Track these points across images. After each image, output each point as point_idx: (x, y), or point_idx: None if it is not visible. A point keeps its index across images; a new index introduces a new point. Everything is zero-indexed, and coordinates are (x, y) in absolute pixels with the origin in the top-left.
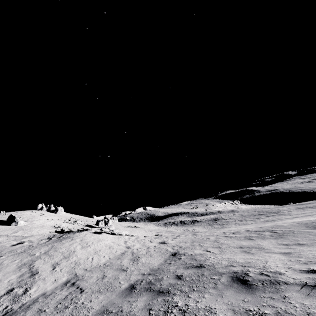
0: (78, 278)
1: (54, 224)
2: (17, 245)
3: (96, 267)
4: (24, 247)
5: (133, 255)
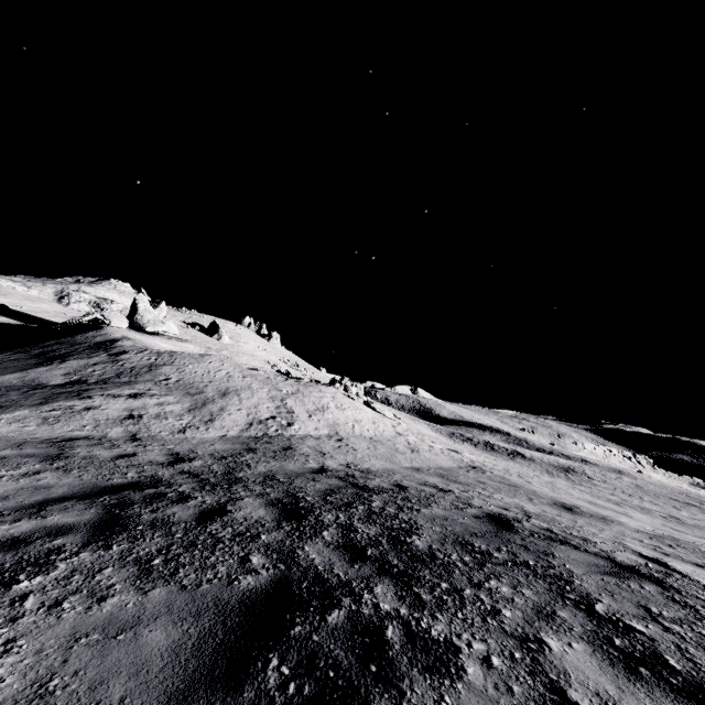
0: (342, 437)
1: (268, 359)
2: (253, 371)
3: (361, 437)
4: (263, 376)
5: (409, 444)
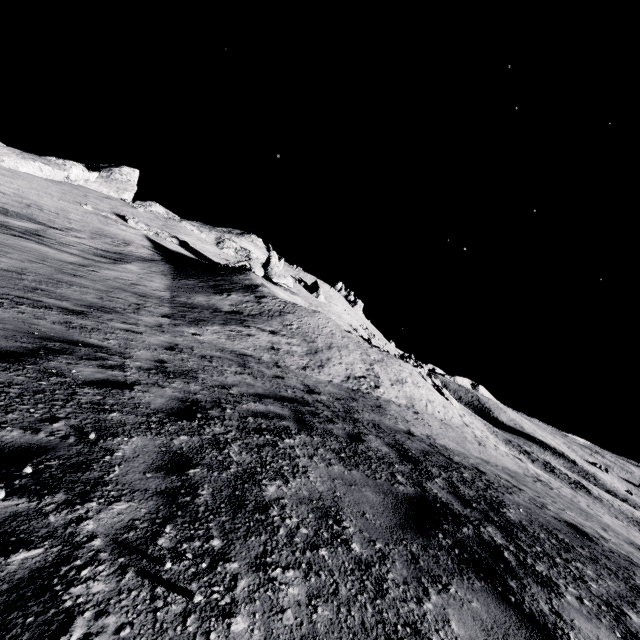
0: (417, 411)
1: (350, 323)
2: (348, 333)
3: (432, 416)
4: (355, 339)
5: (476, 437)
